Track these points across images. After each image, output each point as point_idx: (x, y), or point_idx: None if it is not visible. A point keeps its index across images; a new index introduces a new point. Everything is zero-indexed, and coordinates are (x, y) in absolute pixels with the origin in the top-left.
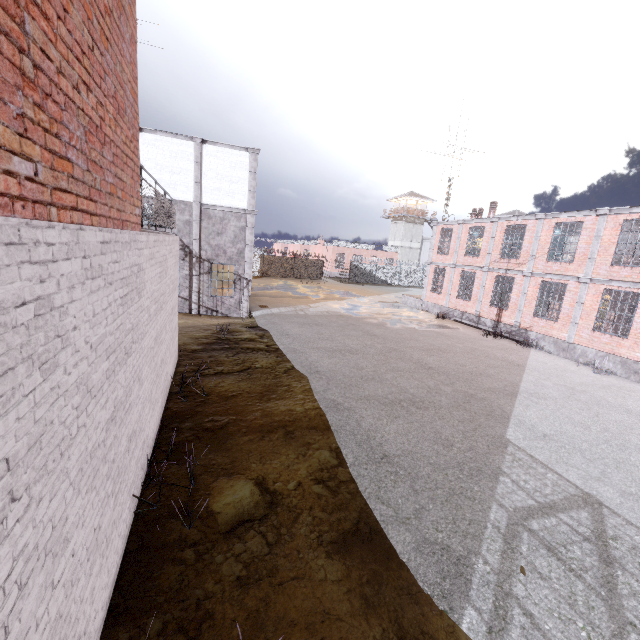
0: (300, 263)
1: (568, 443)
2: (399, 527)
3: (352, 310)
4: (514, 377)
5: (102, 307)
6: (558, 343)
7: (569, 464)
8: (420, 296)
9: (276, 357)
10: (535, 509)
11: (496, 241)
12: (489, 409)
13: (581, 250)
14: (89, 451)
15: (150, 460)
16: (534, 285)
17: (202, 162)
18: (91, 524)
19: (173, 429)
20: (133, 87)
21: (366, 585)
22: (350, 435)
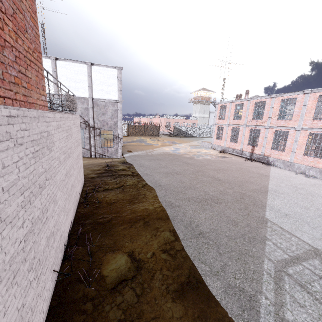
0: (147, 128)
1: (299, 218)
2: (213, 278)
3: (176, 151)
4: (264, 182)
5: (13, 161)
6: (285, 163)
7: (302, 231)
8: (210, 142)
9: (137, 178)
10: (289, 260)
11: (250, 111)
12: (254, 201)
13: (296, 113)
14: (7, 261)
15: (67, 244)
16: (271, 133)
17: (92, 75)
18: (14, 308)
19: (80, 224)
20: (33, 16)
21: (197, 319)
22: (180, 221)
